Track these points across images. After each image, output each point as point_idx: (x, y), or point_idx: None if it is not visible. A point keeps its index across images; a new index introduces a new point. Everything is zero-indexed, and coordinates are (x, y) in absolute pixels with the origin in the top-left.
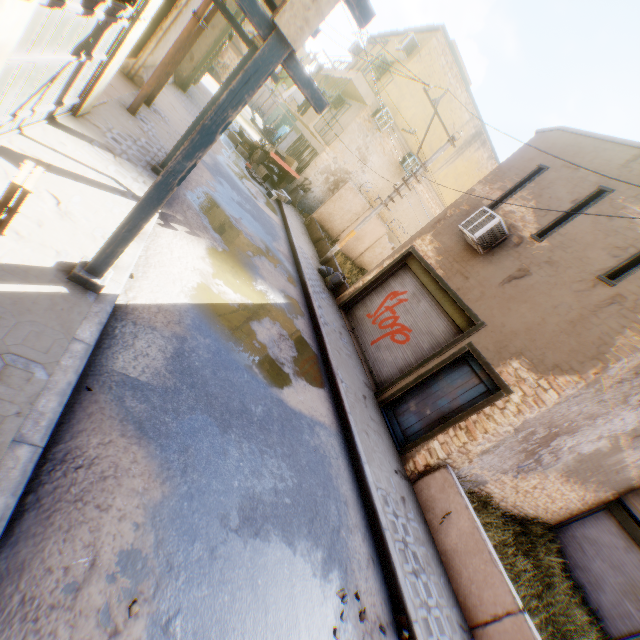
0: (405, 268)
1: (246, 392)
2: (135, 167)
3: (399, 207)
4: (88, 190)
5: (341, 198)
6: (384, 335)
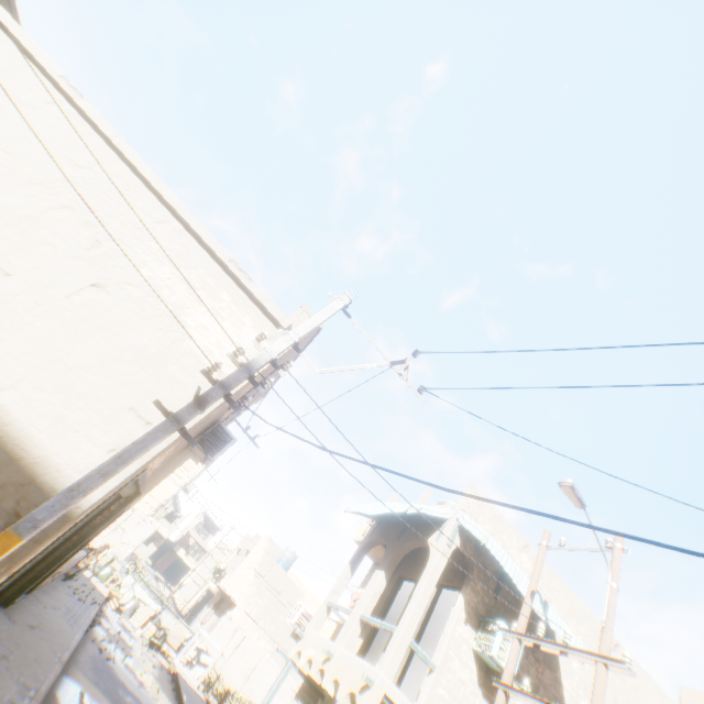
0: None
1: None
2: None
3: None
4: None
5: None
6: None
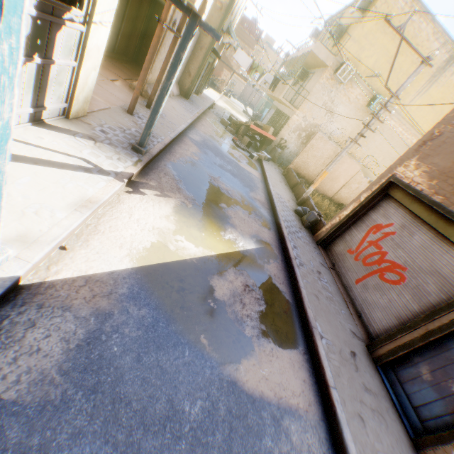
0: (386, 199)
1: (181, 380)
2: (114, 148)
3: (370, 145)
4: (45, 171)
5: (313, 147)
6: (370, 273)
